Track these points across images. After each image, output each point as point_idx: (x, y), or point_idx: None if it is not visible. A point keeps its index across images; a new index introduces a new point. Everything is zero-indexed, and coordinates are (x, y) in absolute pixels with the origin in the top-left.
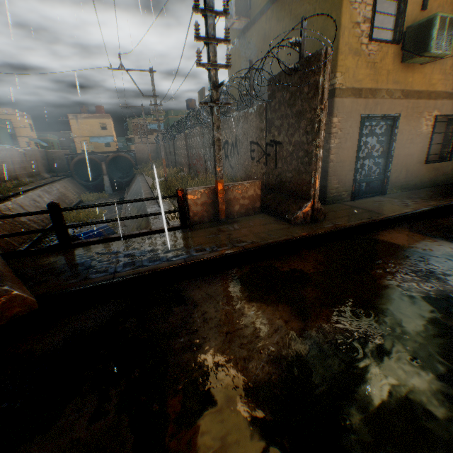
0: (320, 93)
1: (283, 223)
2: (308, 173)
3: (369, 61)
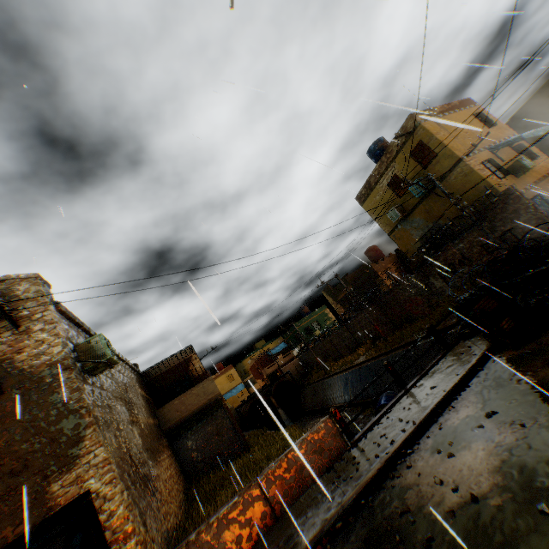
0: (521, 197)
1: None
2: (546, 225)
3: (506, 184)
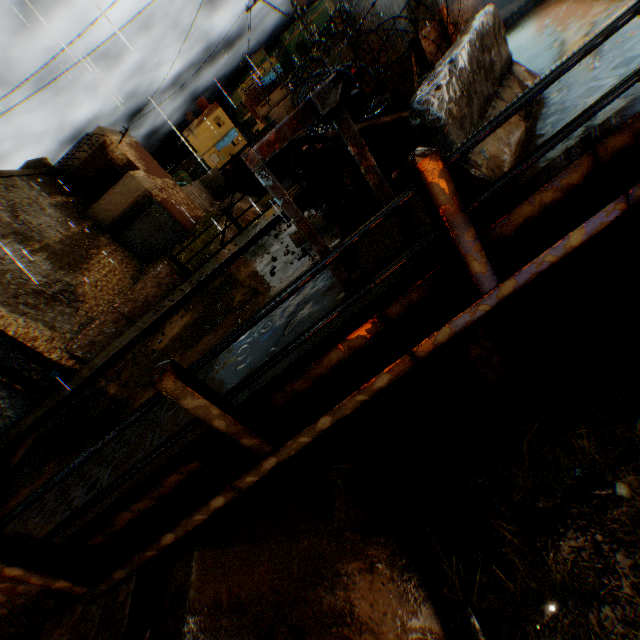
0: None
1: (512, 6)
2: None
3: None
